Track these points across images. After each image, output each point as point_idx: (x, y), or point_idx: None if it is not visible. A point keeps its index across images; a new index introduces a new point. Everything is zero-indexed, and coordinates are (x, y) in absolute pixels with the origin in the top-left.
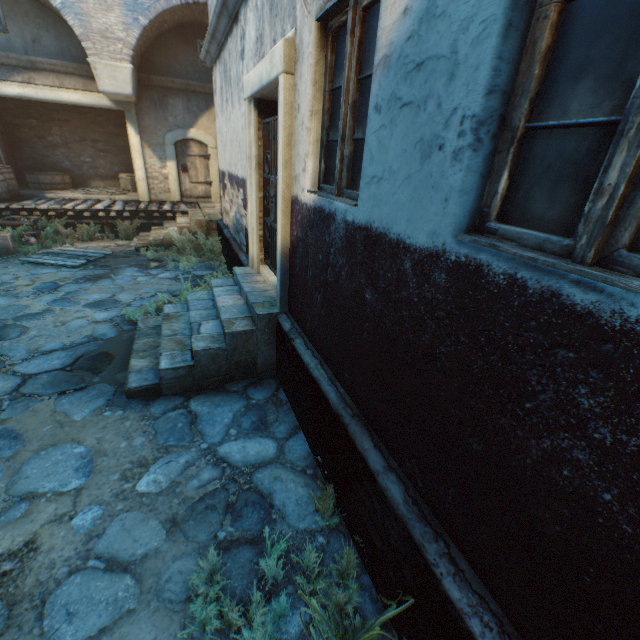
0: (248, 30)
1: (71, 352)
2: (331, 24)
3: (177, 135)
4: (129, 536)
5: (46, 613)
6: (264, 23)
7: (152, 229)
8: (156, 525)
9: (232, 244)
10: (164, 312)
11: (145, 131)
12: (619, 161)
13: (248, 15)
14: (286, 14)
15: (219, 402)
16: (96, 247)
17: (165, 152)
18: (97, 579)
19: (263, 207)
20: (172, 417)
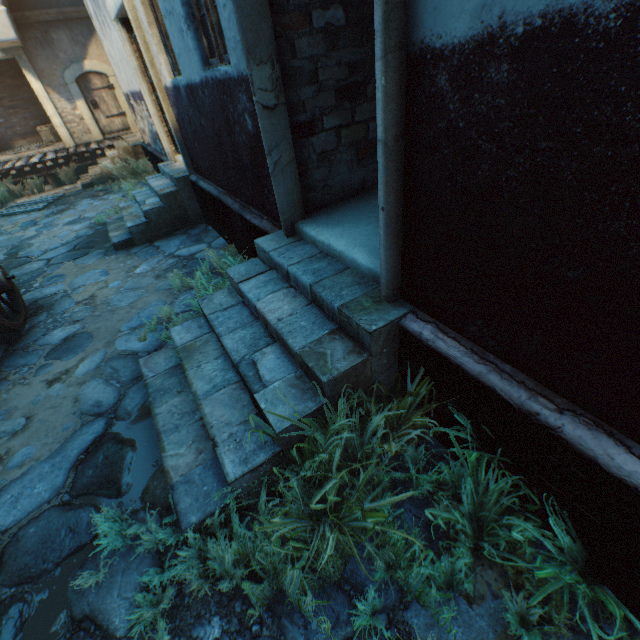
0: None
1: (70, 245)
2: None
3: (74, 71)
4: (138, 283)
5: (111, 303)
6: None
7: (89, 169)
8: (150, 278)
9: (156, 154)
10: (120, 207)
11: (43, 75)
12: (209, 26)
13: None
14: None
15: (171, 239)
16: (49, 195)
17: (70, 92)
18: (128, 293)
19: (159, 108)
20: (145, 250)
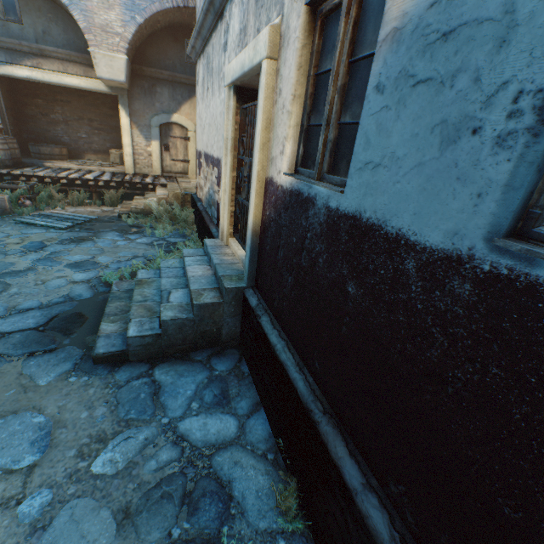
0: (232, 24)
1: (46, 311)
2: (321, 8)
3: (162, 119)
4: (76, 530)
5: None
6: (249, 15)
7: (134, 198)
8: (107, 516)
9: (204, 216)
10: (137, 277)
11: (134, 114)
12: None
13: (233, 10)
14: (273, 3)
15: (183, 372)
16: (84, 211)
17: (151, 133)
18: None
19: (235, 185)
20: (135, 386)
